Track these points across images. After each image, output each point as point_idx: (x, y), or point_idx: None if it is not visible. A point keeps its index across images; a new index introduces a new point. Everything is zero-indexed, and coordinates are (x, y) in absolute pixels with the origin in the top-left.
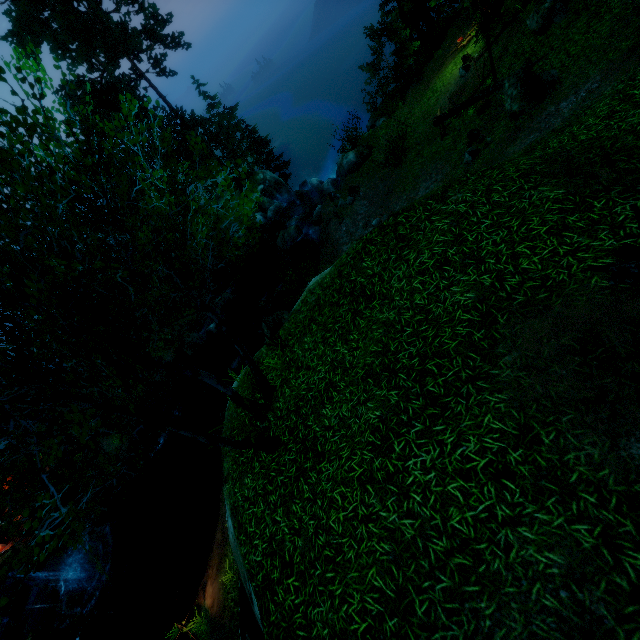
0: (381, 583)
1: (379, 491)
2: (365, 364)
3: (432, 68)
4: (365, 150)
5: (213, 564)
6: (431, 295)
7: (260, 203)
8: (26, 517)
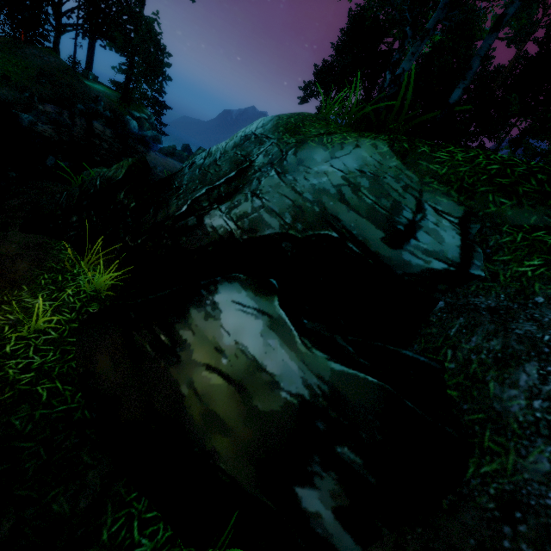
0: None
1: None
2: None
3: None
4: None
5: None
6: None
7: (141, 121)
8: None
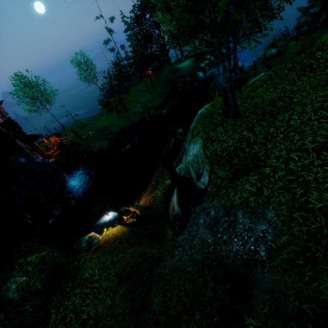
0: (327, 133)
1: None
2: (312, 86)
3: None
4: (282, 50)
5: (147, 191)
6: None
7: (204, 68)
8: (59, 154)
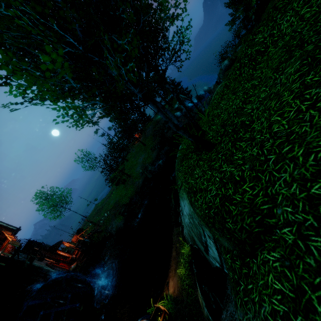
0: None
1: (319, 84)
2: (273, 68)
3: (265, 14)
4: (233, 57)
5: (172, 269)
6: (320, 3)
7: (178, 107)
8: (82, 253)
